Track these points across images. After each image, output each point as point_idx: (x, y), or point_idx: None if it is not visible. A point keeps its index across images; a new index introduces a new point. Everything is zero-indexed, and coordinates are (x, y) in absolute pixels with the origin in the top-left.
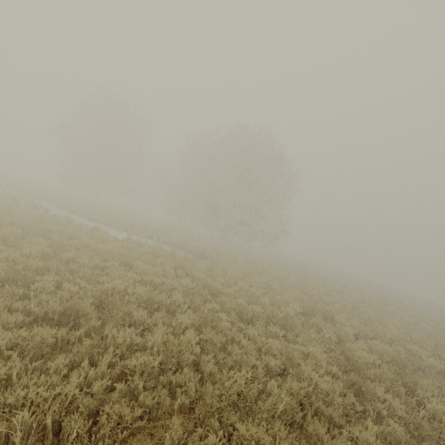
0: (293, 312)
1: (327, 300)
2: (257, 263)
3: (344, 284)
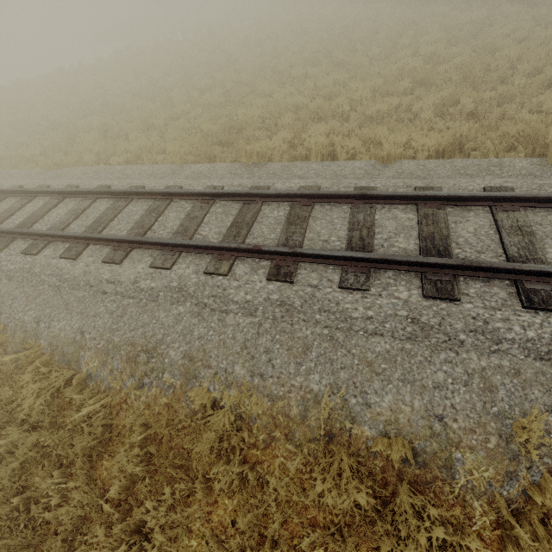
0: None
1: None
2: None
3: None
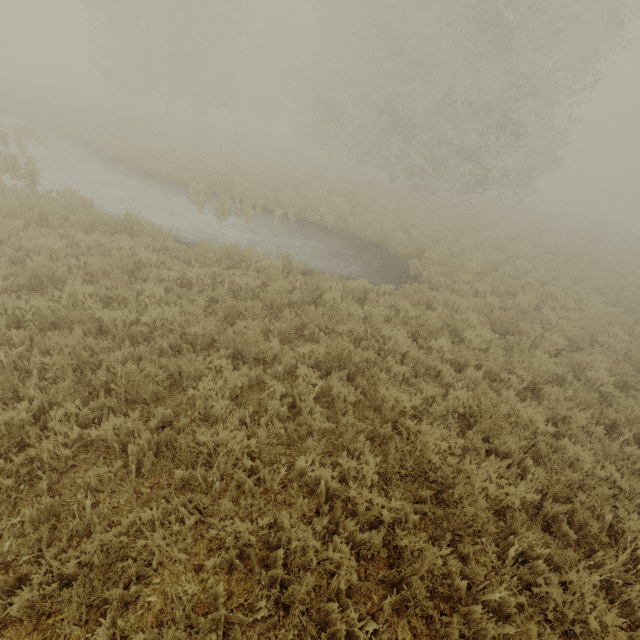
0: None
1: None
2: (503, 258)
3: None
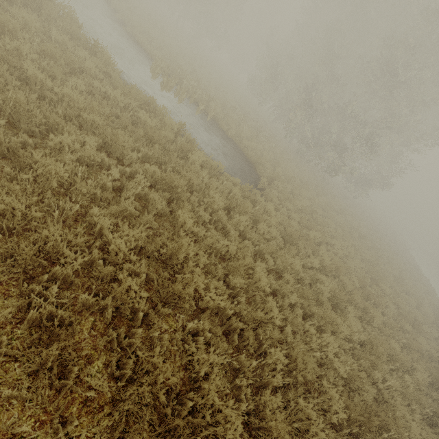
0: (321, 436)
1: (394, 354)
2: (321, 213)
3: (420, 296)
